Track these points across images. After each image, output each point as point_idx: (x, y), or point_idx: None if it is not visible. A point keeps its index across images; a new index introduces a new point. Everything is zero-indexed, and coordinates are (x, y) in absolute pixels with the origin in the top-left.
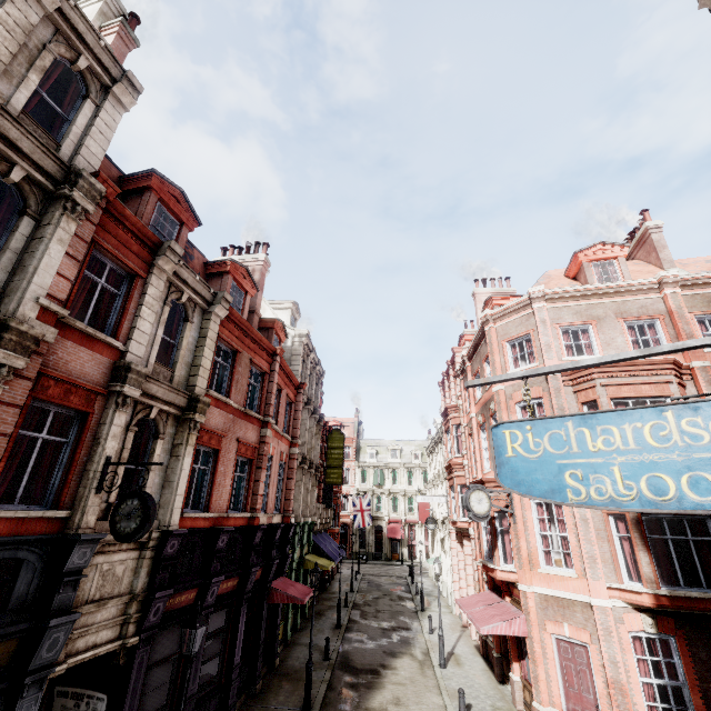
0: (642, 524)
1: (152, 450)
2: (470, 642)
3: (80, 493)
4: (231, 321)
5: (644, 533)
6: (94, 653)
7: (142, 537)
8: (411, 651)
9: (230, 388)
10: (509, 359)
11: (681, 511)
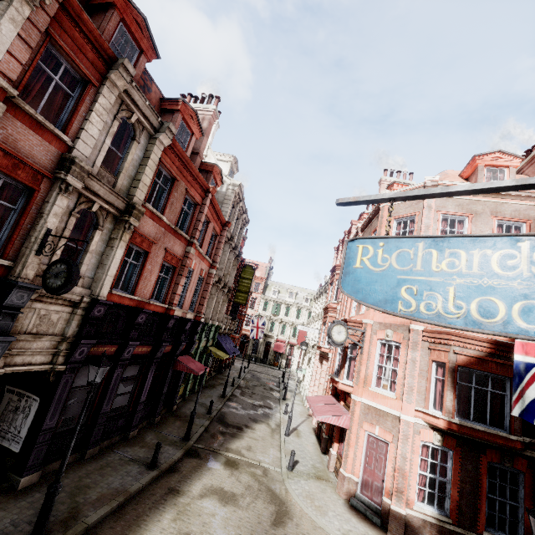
0: (456, 373)
1: (91, 237)
2: (310, 425)
3: (22, 251)
4: (174, 152)
5: (456, 379)
6: (29, 368)
7: (65, 293)
8: (268, 422)
9: (165, 207)
10: (392, 233)
11: (503, 334)
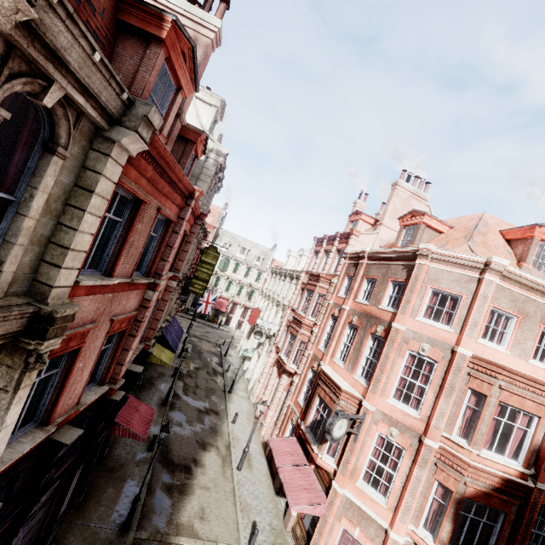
0: (461, 505)
1: None
2: (259, 438)
3: None
4: (146, 153)
5: (458, 511)
6: None
7: None
8: (217, 443)
9: (117, 258)
10: (425, 305)
11: None
